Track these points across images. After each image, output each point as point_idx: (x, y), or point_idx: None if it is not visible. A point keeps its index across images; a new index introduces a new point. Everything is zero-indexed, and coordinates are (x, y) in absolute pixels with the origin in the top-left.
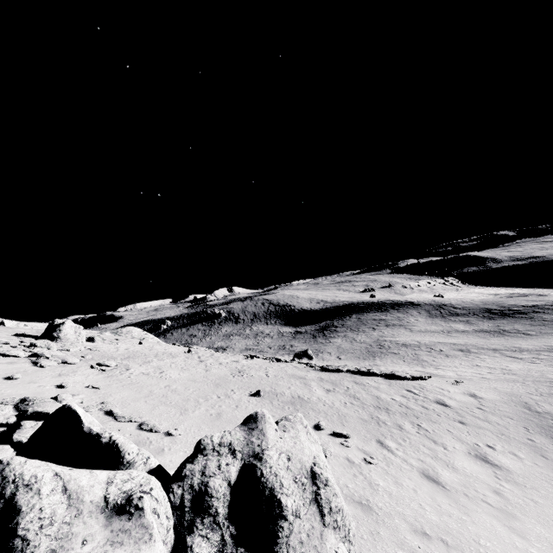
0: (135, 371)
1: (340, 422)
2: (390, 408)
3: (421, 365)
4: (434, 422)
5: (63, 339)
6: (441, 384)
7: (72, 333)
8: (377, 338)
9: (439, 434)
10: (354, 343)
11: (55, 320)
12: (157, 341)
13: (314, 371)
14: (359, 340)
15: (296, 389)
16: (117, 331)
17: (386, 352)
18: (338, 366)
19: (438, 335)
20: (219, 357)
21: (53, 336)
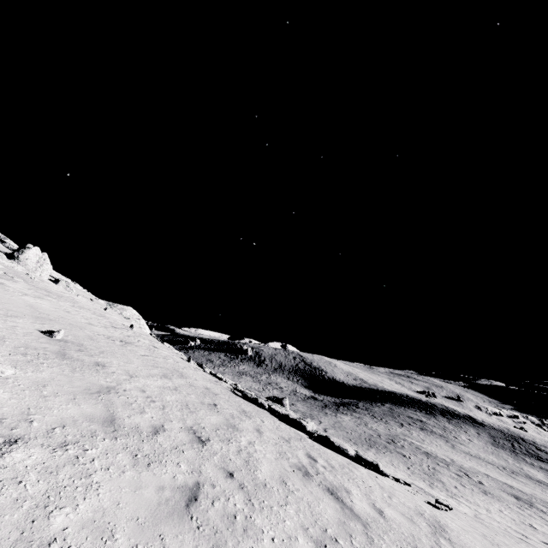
0: (1, 280)
1: (56, 392)
2: (212, 442)
3: (430, 482)
4: (248, 500)
5: (22, 262)
6: (400, 488)
7: (33, 261)
8: (396, 433)
9: (203, 520)
10: (361, 426)
11: (28, 244)
12: (140, 326)
13: (224, 388)
14: (372, 426)
15: (133, 367)
16: (113, 304)
17: (393, 449)
18: (264, 400)
19: (492, 468)
20: (151, 341)
21: (13, 254)
